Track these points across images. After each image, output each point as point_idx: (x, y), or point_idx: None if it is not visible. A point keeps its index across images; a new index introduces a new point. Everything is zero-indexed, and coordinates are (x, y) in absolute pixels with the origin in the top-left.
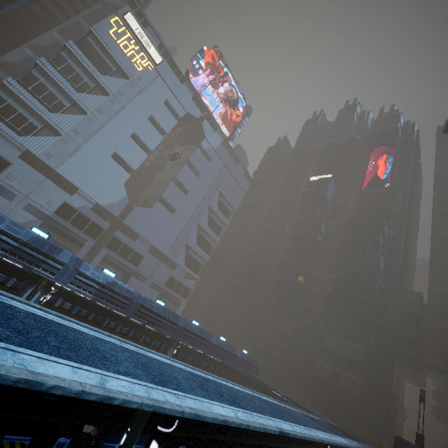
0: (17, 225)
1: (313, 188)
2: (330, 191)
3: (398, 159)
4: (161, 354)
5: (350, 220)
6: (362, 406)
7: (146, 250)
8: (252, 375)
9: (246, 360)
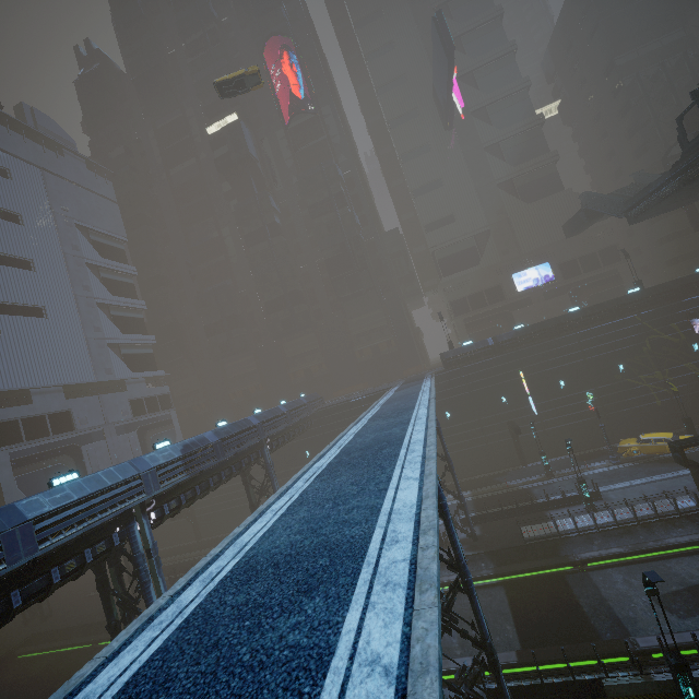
0: (53, 493)
1: (224, 148)
2: (251, 143)
3: (303, 56)
4: (346, 431)
5: (299, 179)
6: (403, 354)
7: (63, 399)
8: (325, 406)
9: (312, 401)
